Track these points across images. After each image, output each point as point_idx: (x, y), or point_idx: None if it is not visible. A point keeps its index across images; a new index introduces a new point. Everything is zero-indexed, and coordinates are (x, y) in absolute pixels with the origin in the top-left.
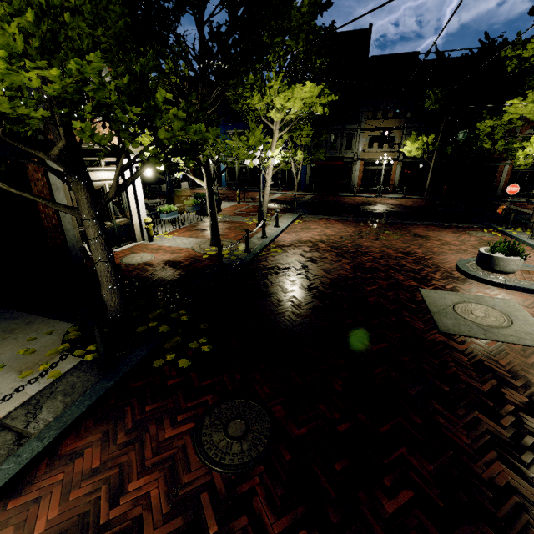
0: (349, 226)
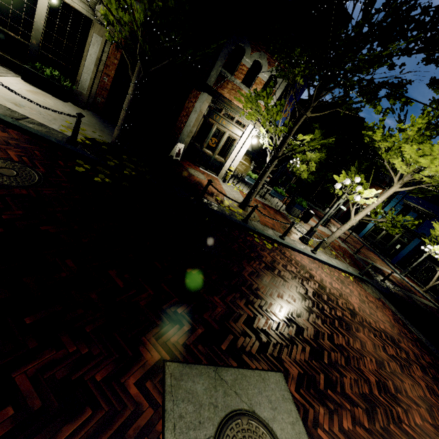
0: (394, 327)
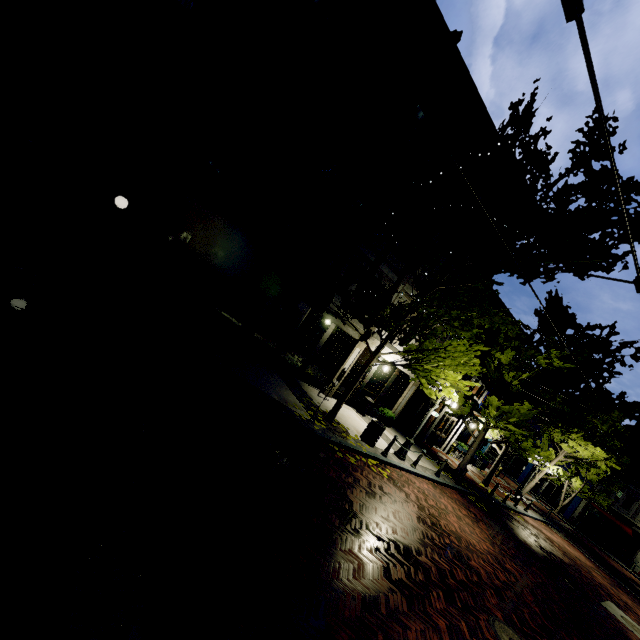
0: (590, 562)
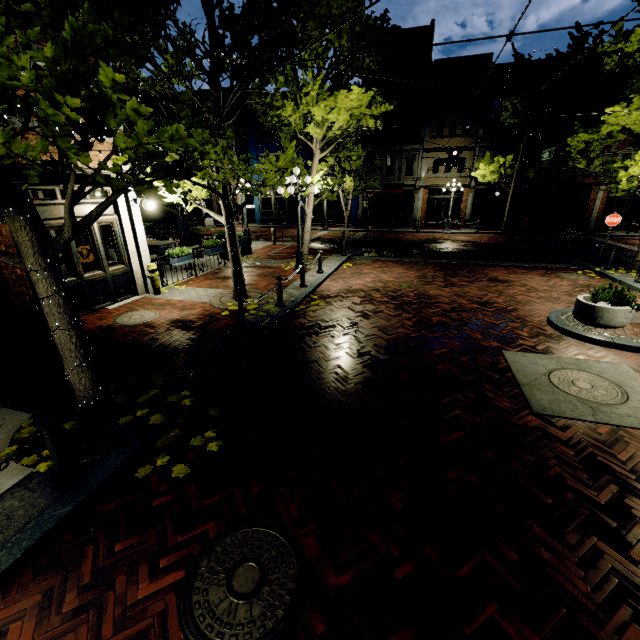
0: (410, 269)
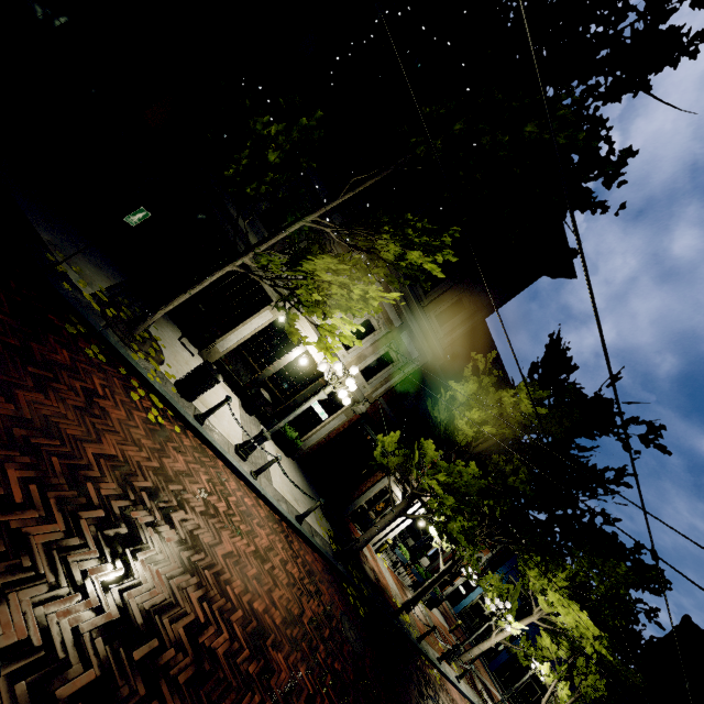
0: None
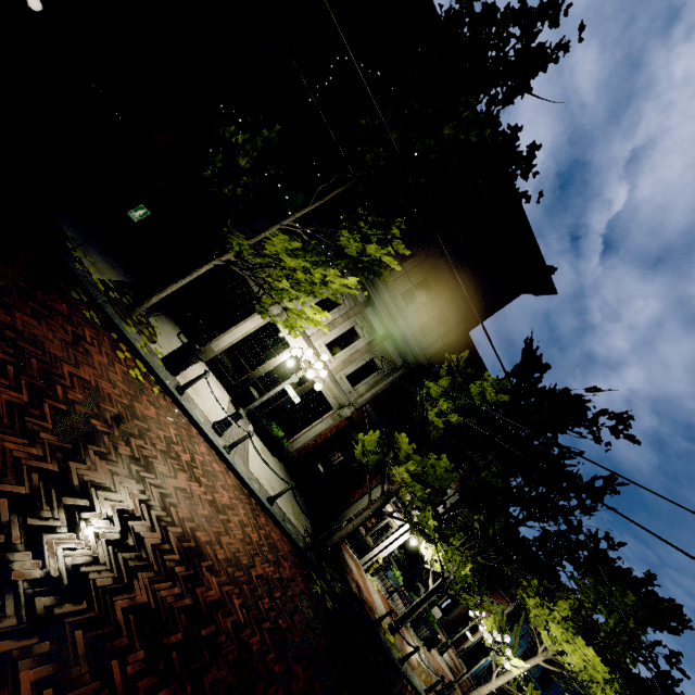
0: None
